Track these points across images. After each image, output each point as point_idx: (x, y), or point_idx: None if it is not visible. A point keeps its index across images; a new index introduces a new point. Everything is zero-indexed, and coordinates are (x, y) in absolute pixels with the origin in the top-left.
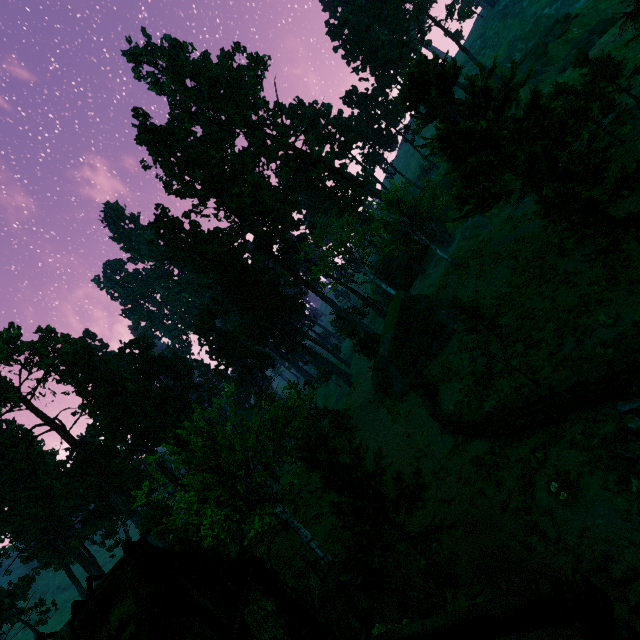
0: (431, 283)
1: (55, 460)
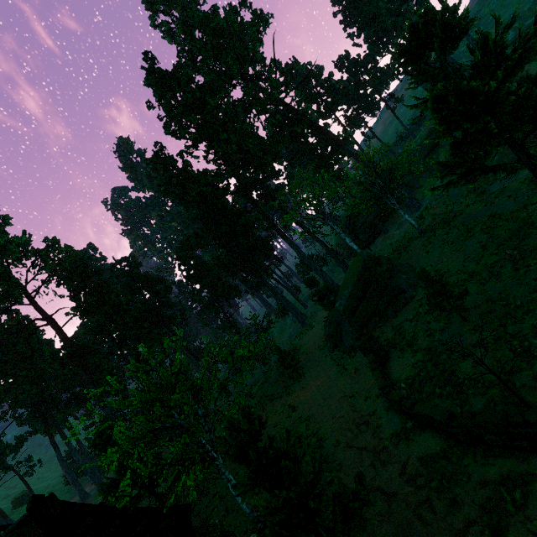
0: (393, 244)
1: (52, 347)
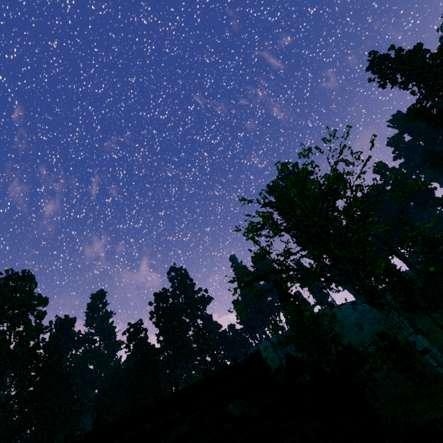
0: None
1: None
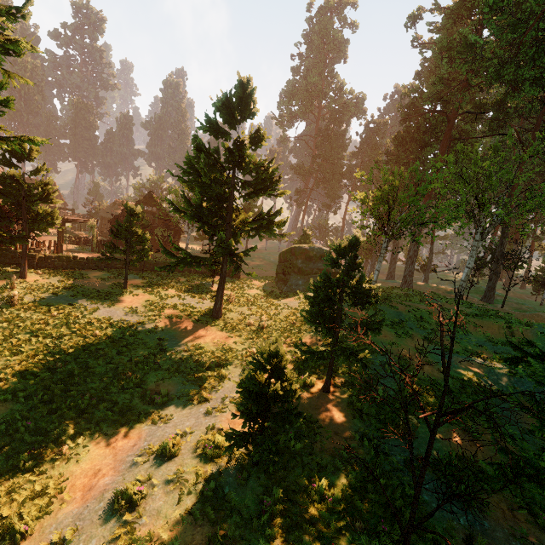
0: None
1: None
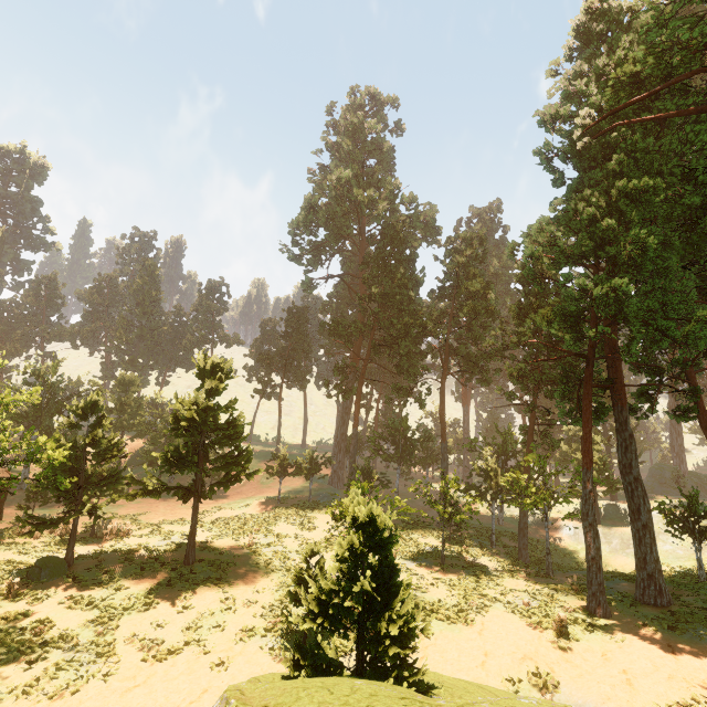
0: None
1: None
